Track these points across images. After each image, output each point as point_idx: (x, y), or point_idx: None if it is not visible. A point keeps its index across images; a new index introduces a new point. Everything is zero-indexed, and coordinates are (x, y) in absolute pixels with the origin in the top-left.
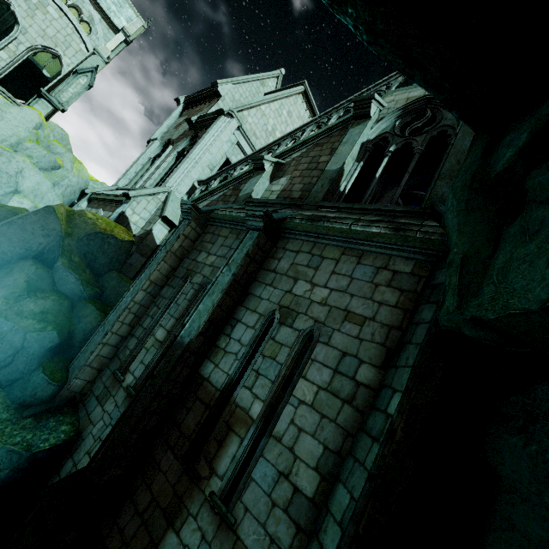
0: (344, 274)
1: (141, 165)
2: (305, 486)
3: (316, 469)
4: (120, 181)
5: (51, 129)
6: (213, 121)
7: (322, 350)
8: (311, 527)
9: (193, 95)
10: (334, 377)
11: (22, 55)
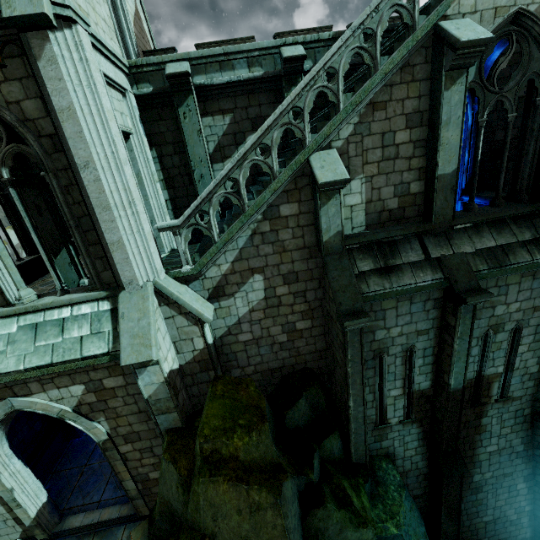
0: (527, 290)
1: None
2: (534, 370)
3: (536, 364)
4: None
5: None
6: None
7: (526, 330)
8: (539, 376)
9: None
10: (535, 336)
11: None
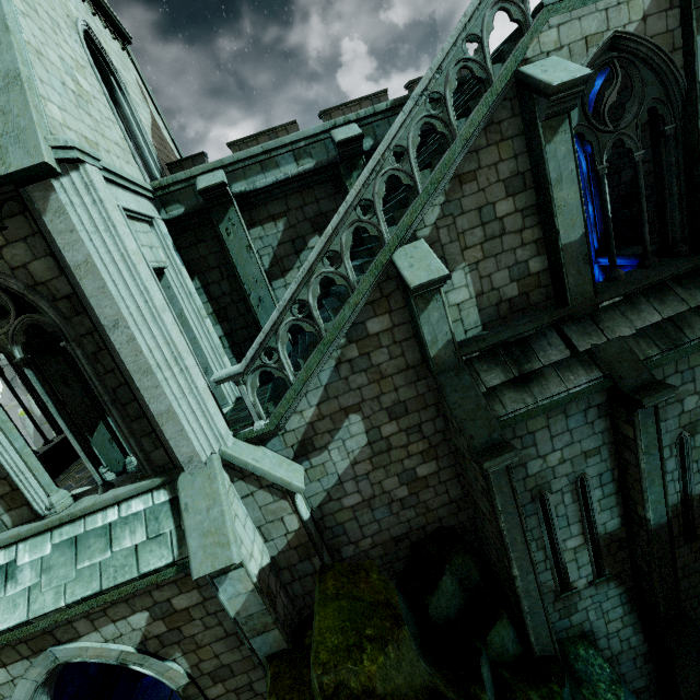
0: None
1: None
2: None
3: None
4: None
5: None
6: None
7: None
8: None
9: None
10: None
11: None
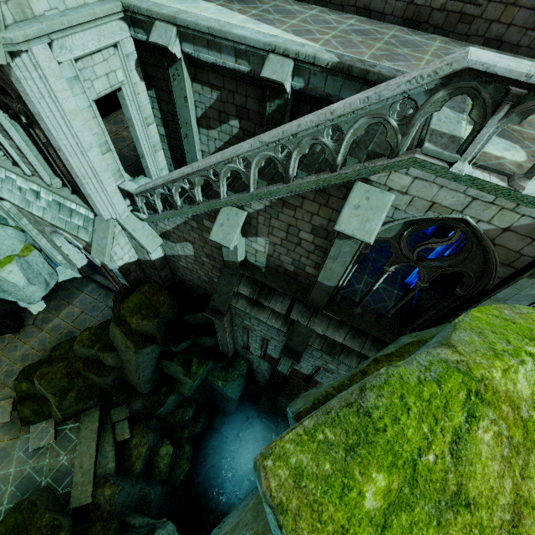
0: None
1: None
2: None
3: None
4: None
5: None
6: None
7: None
8: None
9: None
10: None
11: None
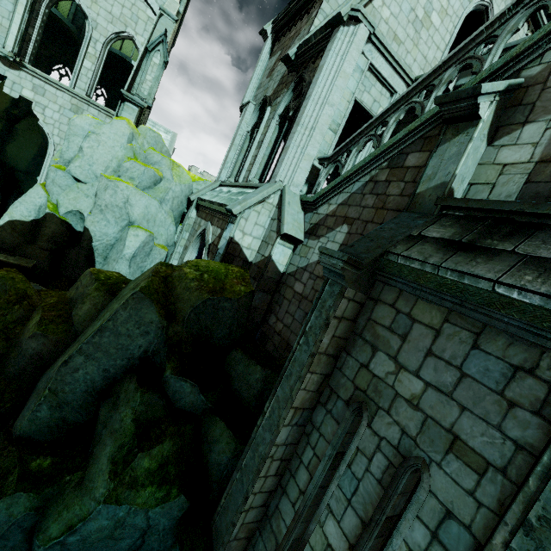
0: None
1: (240, 146)
2: None
3: None
4: (221, 173)
5: (143, 137)
6: (322, 44)
7: None
8: None
9: (281, 14)
10: None
11: (101, 55)
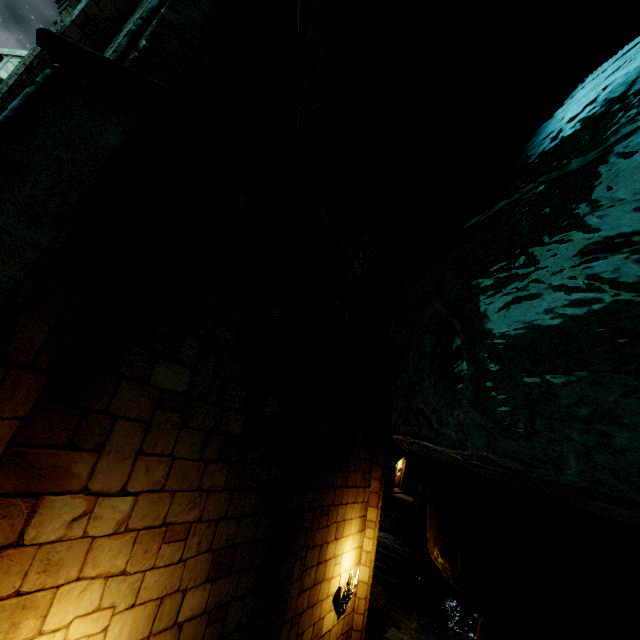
0: None
1: None
2: None
3: None
4: None
5: None
6: None
7: None
8: None
9: None
10: None
11: None
